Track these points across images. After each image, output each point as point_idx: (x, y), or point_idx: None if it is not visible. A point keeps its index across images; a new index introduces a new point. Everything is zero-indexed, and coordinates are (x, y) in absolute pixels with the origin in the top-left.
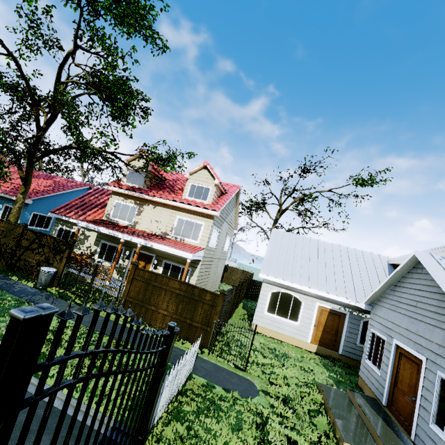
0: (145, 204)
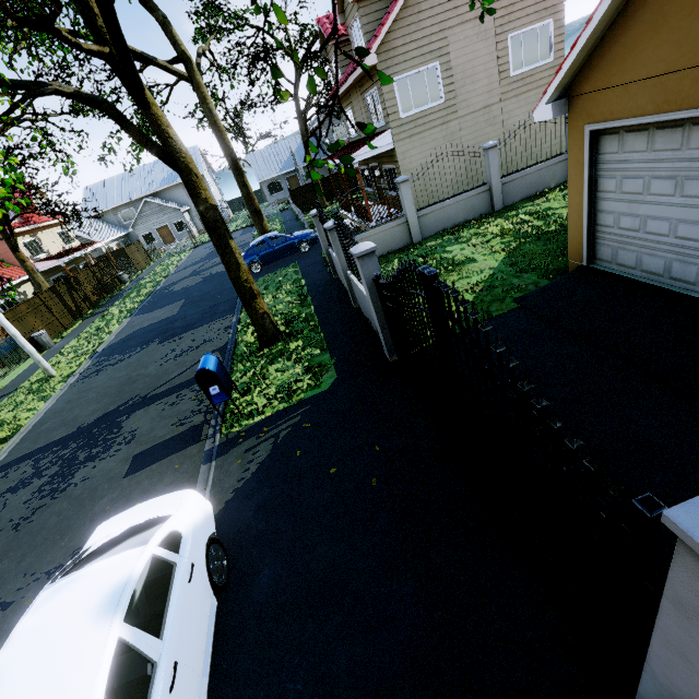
0: (37, 233)
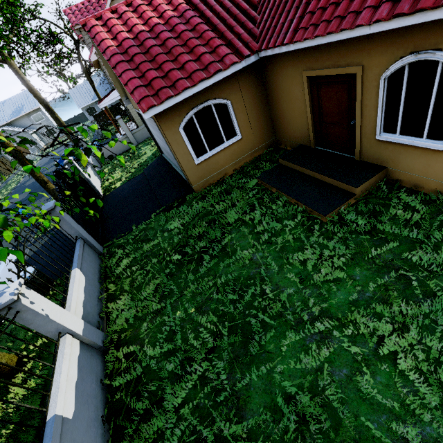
0: None
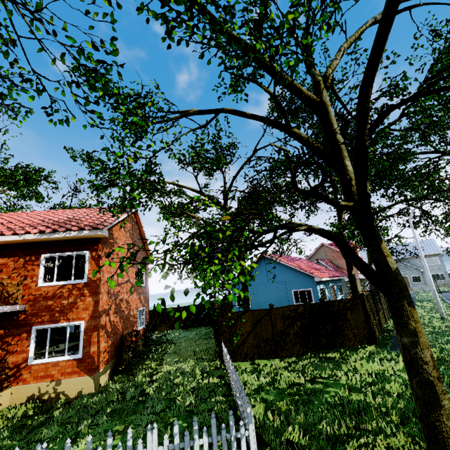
0: None
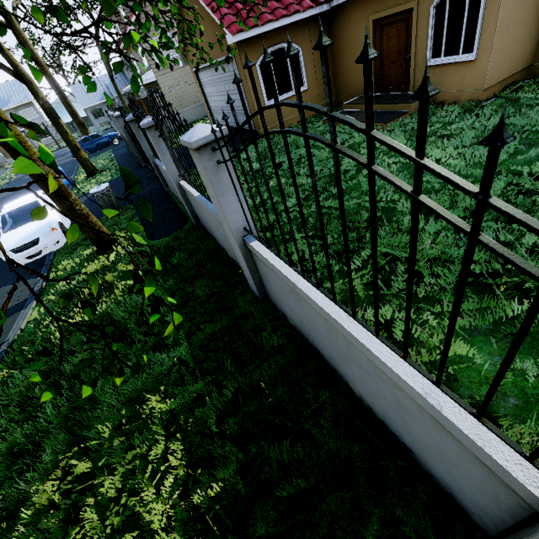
0: None
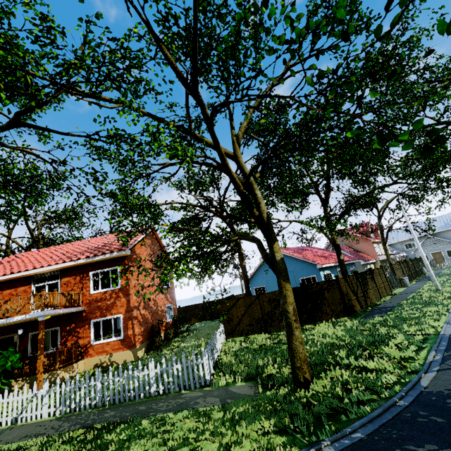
0: (378, 244)
